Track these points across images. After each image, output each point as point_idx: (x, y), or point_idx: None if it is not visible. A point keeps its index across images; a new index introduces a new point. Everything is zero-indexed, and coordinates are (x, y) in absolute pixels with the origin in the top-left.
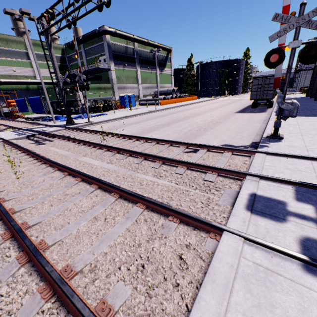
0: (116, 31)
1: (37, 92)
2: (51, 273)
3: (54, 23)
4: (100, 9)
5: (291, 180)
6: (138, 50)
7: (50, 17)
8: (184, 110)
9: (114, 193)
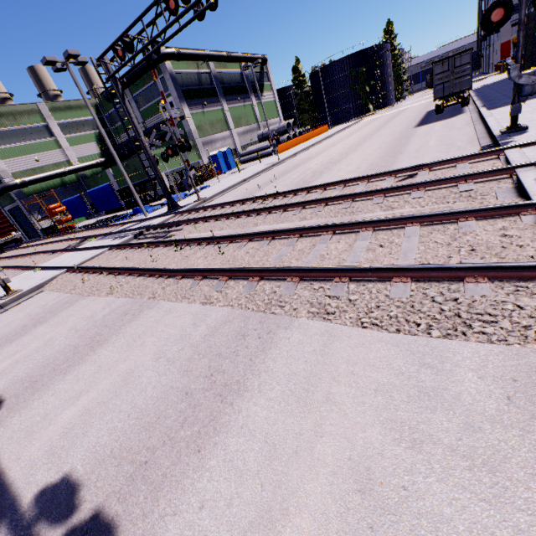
0: (179, 52)
1: (79, 186)
2: (400, 266)
3: (131, 57)
4: (201, 16)
5: None
6: (217, 74)
7: (126, 50)
8: (327, 148)
9: (365, 228)
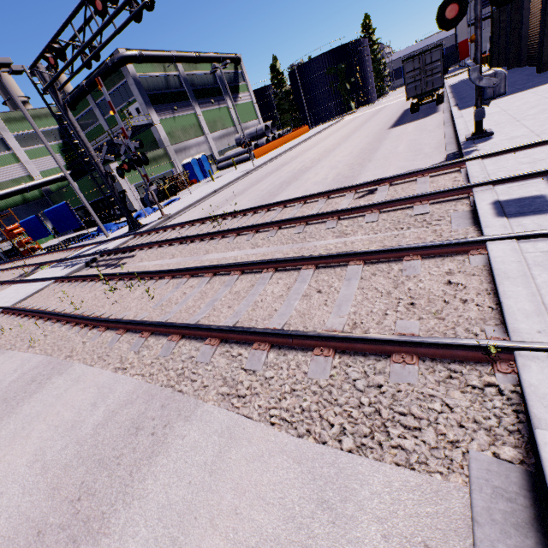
0: (141, 54)
1: (43, 202)
2: (321, 334)
3: (65, 65)
4: (138, 17)
5: (538, 171)
6: (186, 76)
7: (58, 57)
8: (302, 153)
9: (307, 266)
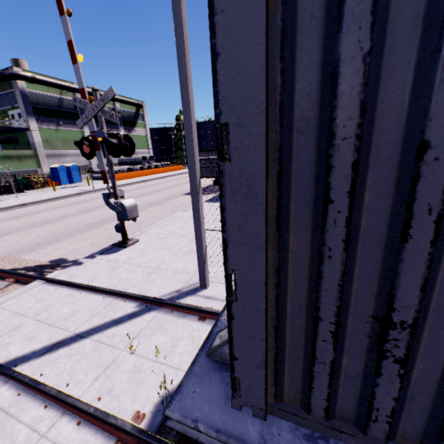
0: (34, 77)
1: None
2: None
3: None
4: None
5: None
6: None
7: None
8: (134, 190)
9: None
